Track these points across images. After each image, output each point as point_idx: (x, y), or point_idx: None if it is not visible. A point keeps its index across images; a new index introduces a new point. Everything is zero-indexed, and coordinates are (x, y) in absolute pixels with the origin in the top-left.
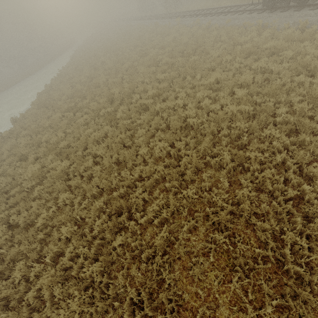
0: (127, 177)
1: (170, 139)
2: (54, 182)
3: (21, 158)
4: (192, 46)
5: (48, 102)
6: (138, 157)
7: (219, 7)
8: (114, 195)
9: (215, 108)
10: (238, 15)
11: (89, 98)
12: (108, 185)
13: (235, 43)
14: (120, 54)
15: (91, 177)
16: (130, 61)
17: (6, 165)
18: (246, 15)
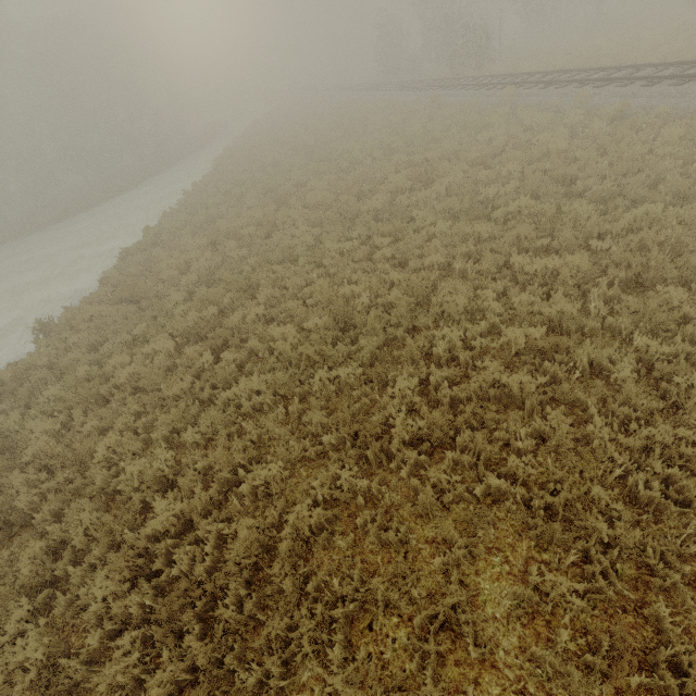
0: None
1: None
2: None
3: (8, 520)
4: (598, 168)
5: (143, 283)
6: None
7: (637, 65)
8: None
9: None
10: None
11: (266, 299)
12: None
13: None
14: (346, 167)
15: None
16: (384, 192)
17: None
18: None
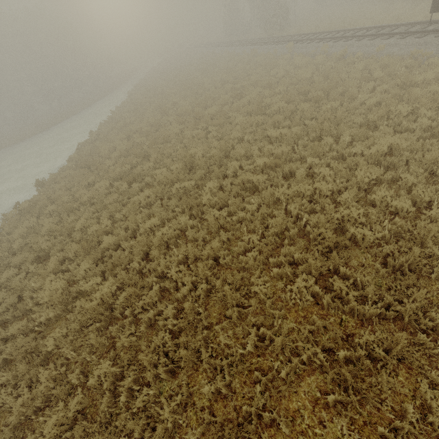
0: (229, 343)
1: (314, 267)
2: (86, 320)
3: (39, 255)
4: (321, 86)
5: (91, 159)
6: (250, 300)
7: (357, 28)
8: (204, 392)
9: (404, 208)
10: (396, 39)
11: (154, 160)
12: (189, 357)
13: (404, 83)
14: (201, 92)
15: (153, 323)
16: (218, 104)
17: (13, 267)
18: (413, 40)
